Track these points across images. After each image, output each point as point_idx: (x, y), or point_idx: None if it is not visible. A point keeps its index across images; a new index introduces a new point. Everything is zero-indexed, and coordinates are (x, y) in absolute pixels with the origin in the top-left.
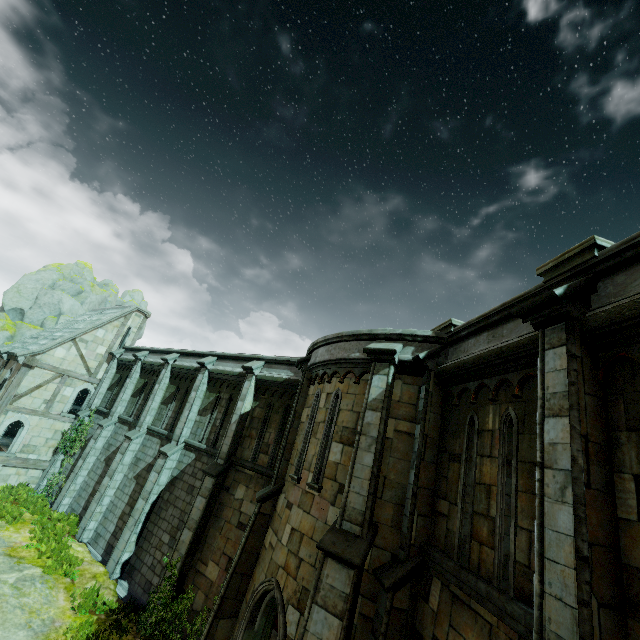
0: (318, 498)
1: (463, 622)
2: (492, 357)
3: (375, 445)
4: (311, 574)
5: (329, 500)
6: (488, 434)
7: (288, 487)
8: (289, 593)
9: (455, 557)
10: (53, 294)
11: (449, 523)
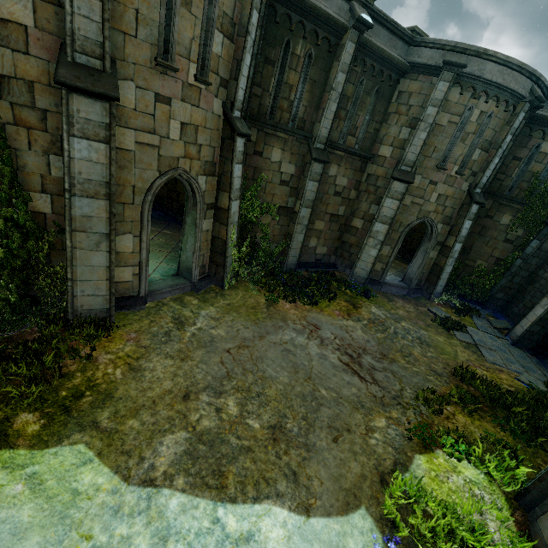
0: (206, 92)
1: (272, 141)
2: (323, 16)
3: (253, 48)
4: (209, 152)
5: (214, 93)
6: (296, 57)
7: (141, 74)
8: (197, 170)
9: (267, 118)
10: None
11: (262, 101)
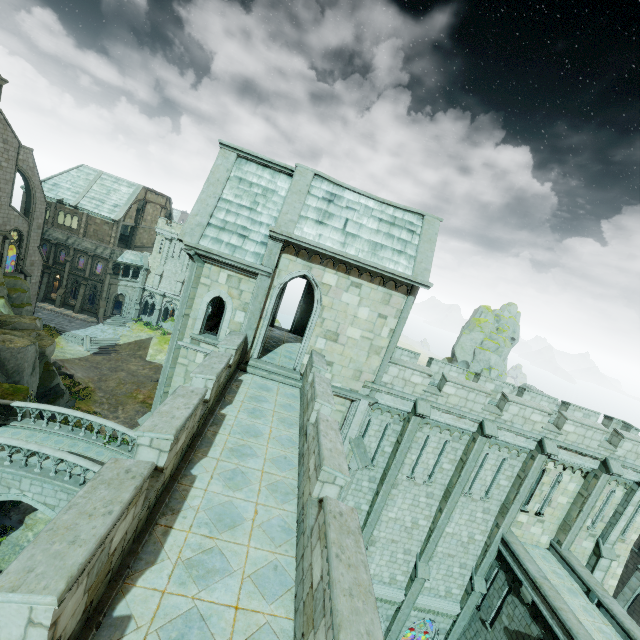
0: None
1: None
2: None
3: None
4: None
5: None
6: None
7: None
8: None
9: None
10: (484, 353)
11: None
